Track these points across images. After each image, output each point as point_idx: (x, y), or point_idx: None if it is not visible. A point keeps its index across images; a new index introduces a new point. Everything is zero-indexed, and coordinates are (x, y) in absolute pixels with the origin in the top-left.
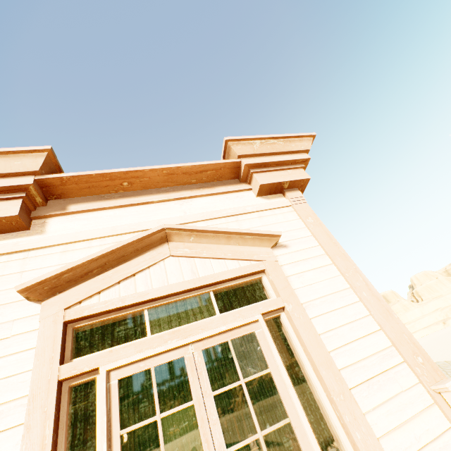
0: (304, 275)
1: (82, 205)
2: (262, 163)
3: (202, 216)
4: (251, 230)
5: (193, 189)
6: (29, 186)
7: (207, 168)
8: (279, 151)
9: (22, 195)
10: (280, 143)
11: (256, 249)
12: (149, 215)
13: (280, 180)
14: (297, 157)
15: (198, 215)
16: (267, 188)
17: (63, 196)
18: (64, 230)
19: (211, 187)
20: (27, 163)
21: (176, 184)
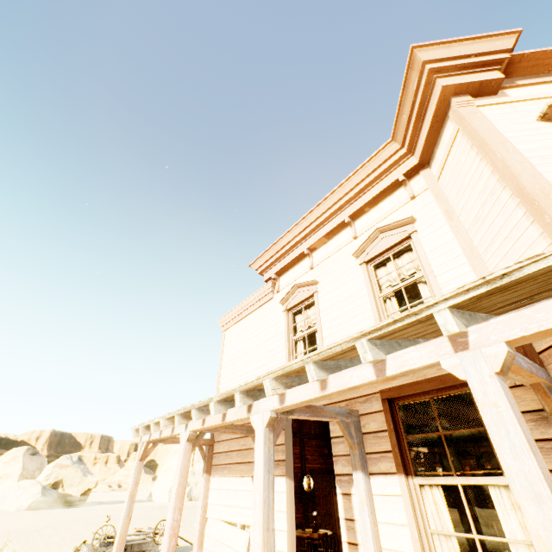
0: None
1: (526, 81)
2: None
3: None
4: None
5: None
6: (506, 60)
7: None
8: None
9: (498, 67)
10: None
11: None
12: None
13: None
14: None
15: None
16: None
17: (507, 77)
18: (523, 95)
19: None
20: (503, 43)
21: None
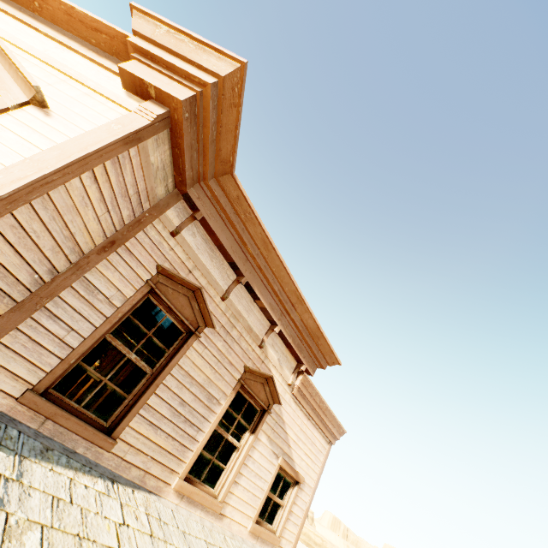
0: (6, 131)
1: (0, 3)
2: (148, 52)
3: (45, 58)
4: (24, 67)
5: (84, 47)
6: None
7: (101, 28)
8: (181, 54)
9: None
10: (190, 45)
11: (18, 91)
12: (21, 35)
13: (145, 77)
14: (195, 72)
15: (45, 55)
16: (130, 80)
17: None
18: None
19: (100, 56)
20: None
21: (79, 35)
